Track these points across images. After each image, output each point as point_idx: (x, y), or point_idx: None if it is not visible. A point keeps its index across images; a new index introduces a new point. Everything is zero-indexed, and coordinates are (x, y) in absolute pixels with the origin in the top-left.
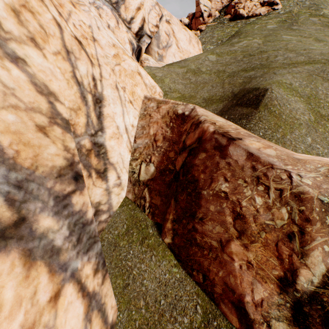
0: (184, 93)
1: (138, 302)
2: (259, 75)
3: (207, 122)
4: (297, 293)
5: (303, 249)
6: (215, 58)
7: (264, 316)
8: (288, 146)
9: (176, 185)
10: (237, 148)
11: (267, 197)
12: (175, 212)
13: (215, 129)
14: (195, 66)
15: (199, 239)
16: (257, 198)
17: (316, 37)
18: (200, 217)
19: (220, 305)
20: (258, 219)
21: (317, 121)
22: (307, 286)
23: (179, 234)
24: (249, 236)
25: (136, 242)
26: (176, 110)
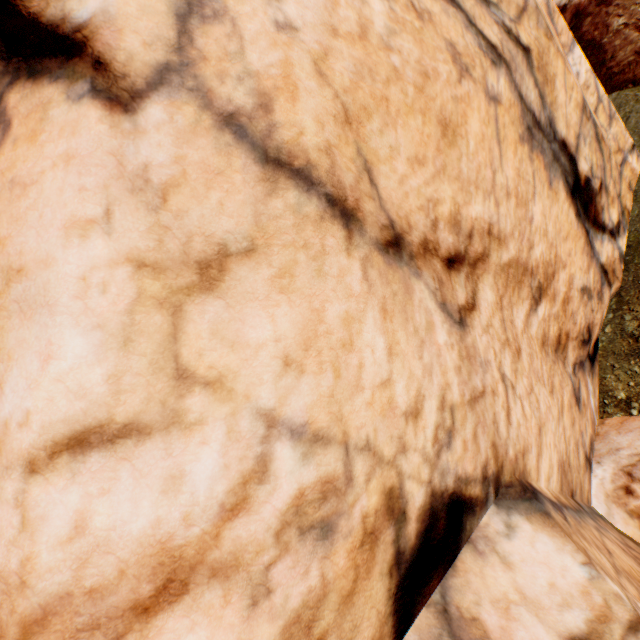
0: None
1: None
2: None
3: None
4: None
5: None
6: None
7: None
8: None
9: None
10: None
11: None
12: None
13: None
14: None
15: (616, 71)
16: None
17: None
18: (609, 58)
19: None
20: None
21: None
22: None
23: None
24: None
25: None
26: None
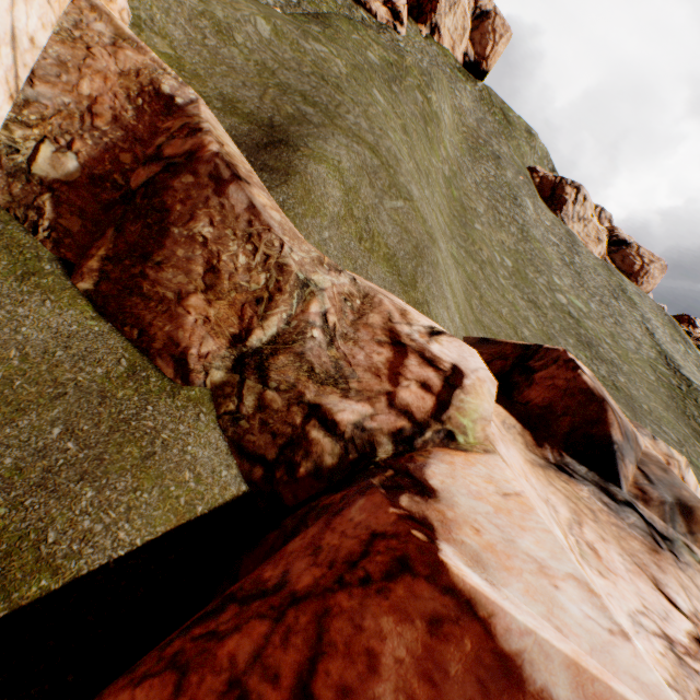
0: (185, 57)
1: (4, 353)
2: (317, 122)
3: (213, 135)
4: (246, 349)
5: (266, 314)
6: (268, 34)
7: (206, 367)
8: (303, 231)
9: (124, 210)
10: (241, 191)
11: (253, 259)
12: (113, 247)
13: (220, 151)
14: (225, 16)
15: (147, 289)
16: (242, 256)
17: (406, 125)
18: (159, 262)
19: (156, 361)
20: (234, 278)
21: (345, 221)
22: (257, 343)
23: (112, 279)
24: (218, 293)
25: (7, 276)
26: (158, 81)
